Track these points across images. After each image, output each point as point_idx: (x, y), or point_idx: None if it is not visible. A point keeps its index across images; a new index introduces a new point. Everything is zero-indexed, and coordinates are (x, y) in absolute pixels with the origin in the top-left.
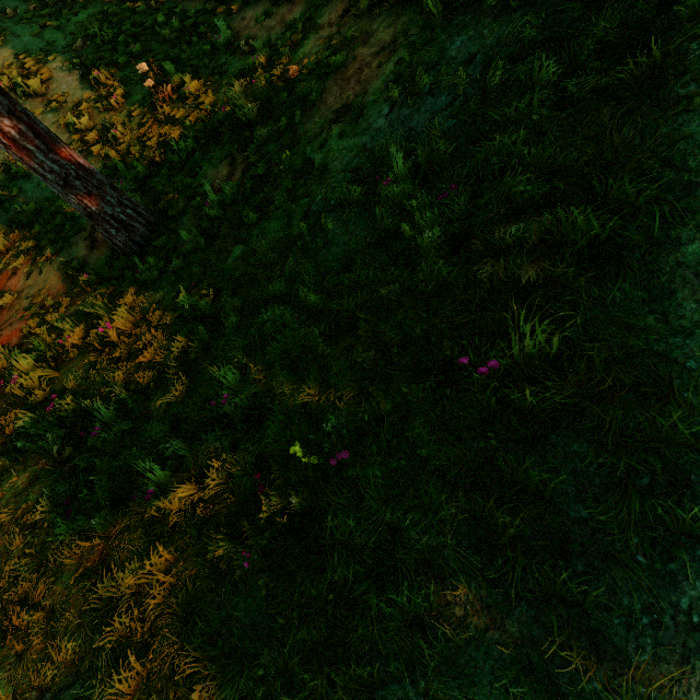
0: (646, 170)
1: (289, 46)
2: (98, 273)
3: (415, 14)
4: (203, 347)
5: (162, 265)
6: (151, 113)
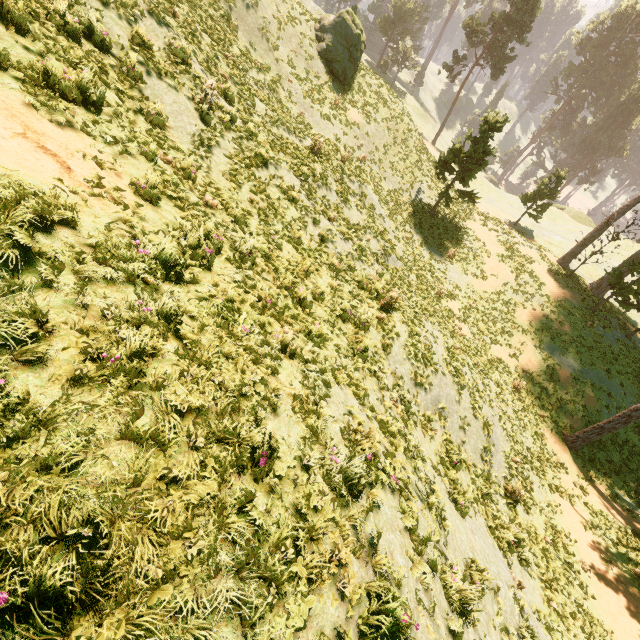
0: (636, 422)
1: (553, 381)
2: (580, 459)
3: (594, 392)
4: (622, 459)
5: (593, 448)
6: (518, 395)
